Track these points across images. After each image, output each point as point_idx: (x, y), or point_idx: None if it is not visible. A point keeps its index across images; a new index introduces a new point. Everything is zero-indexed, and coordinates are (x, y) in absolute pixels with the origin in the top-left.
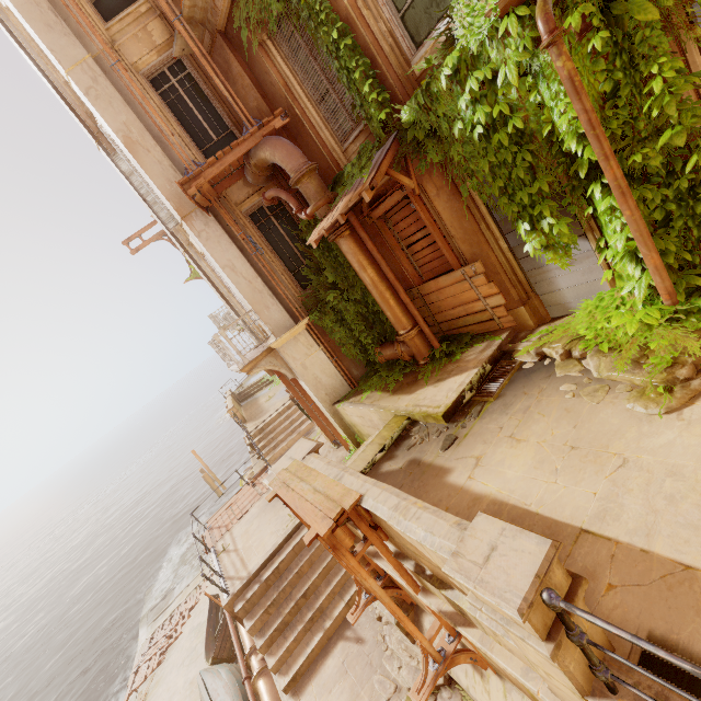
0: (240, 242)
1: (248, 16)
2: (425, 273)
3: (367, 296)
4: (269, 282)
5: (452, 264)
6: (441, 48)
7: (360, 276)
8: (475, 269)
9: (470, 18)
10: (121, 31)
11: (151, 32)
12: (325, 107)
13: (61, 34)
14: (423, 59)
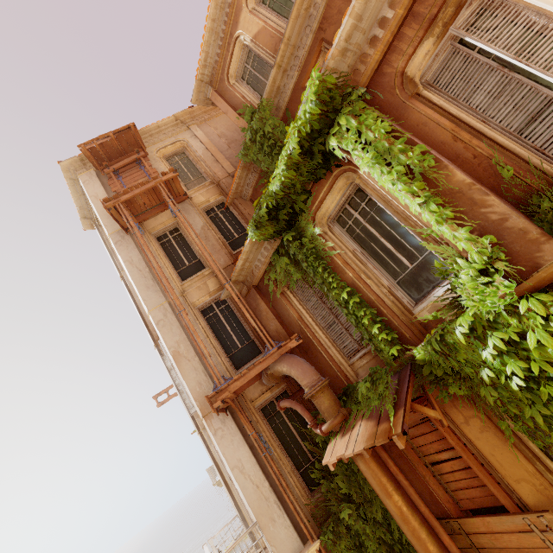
0: (251, 439)
1: (275, 279)
2: (462, 499)
3: (388, 516)
4: (276, 484)
5: (505, 503)
6: (446, 308)
7: (384, 502)
8: (547, 523)
9: (479, 295)
10: (190, 285)
11: (208, 284)
12: (332, 332)
13: (153, 291)
14: (424, 310)
